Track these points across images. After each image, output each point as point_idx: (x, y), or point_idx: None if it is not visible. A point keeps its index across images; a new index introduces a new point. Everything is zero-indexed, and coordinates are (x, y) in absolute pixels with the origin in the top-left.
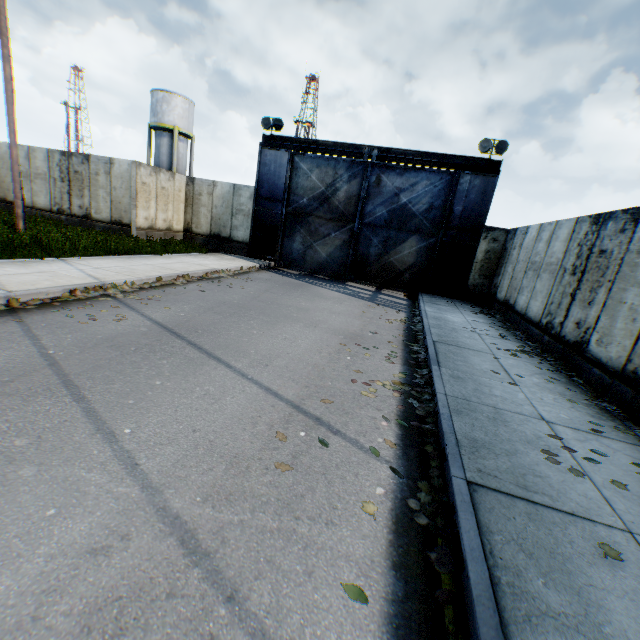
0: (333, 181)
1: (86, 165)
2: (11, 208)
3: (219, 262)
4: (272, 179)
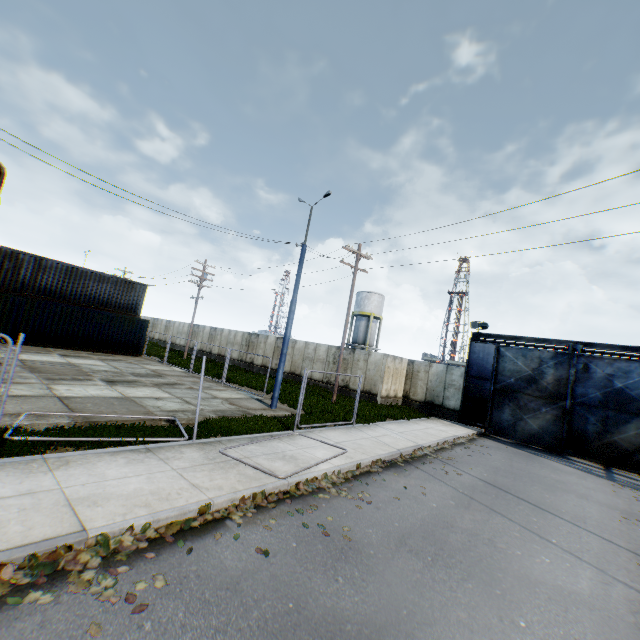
0: (538, 366)
1: (351, 355)
2: (296, 378)
3: (449, 428)
4: (480, 363)
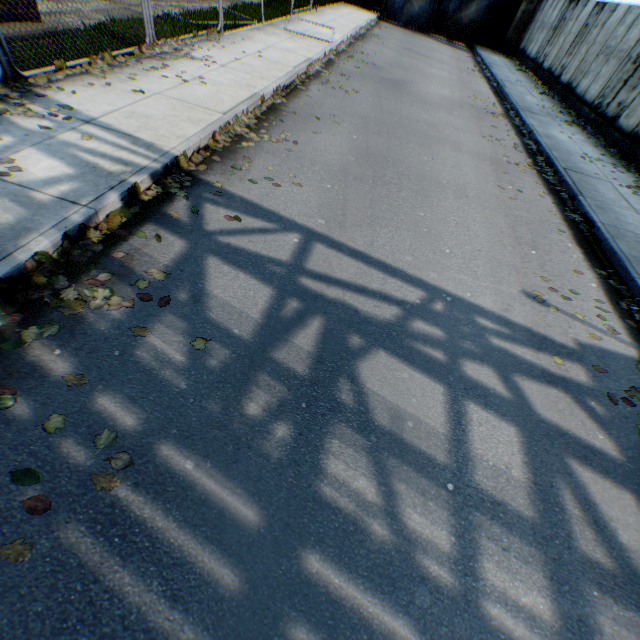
0: None
1: None
2: None
3: (361, 14)
4: None
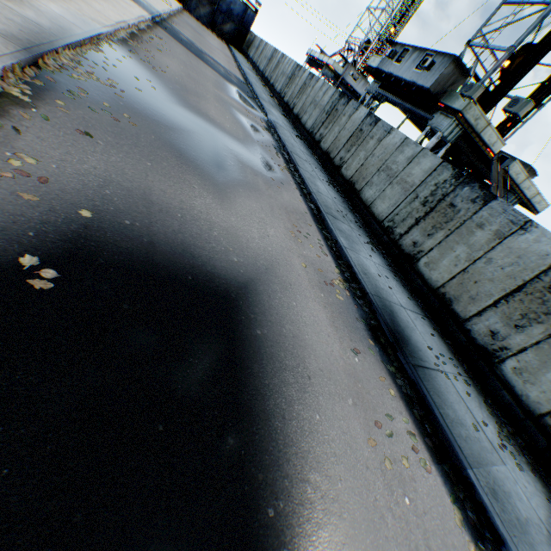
0: None
1: None
2: None
3: (175, 2)
4: None
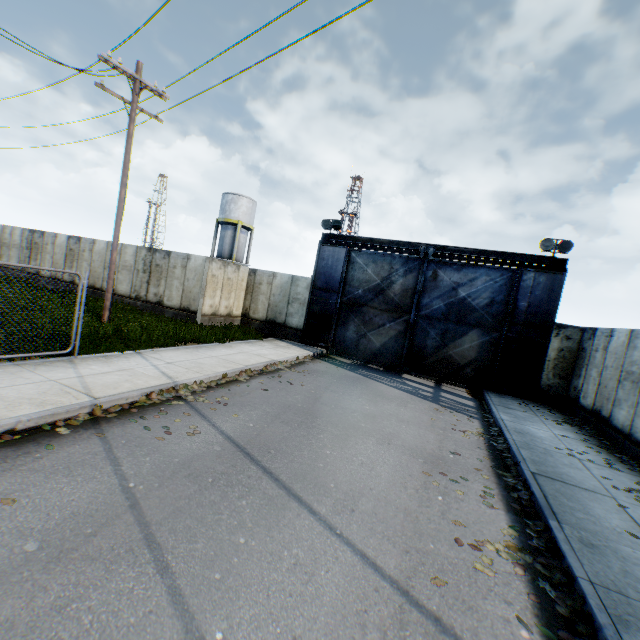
0: (389, 275)
1: (166, 259)
2: (97, 293)
3: (276, 351)
4: (329, 272)
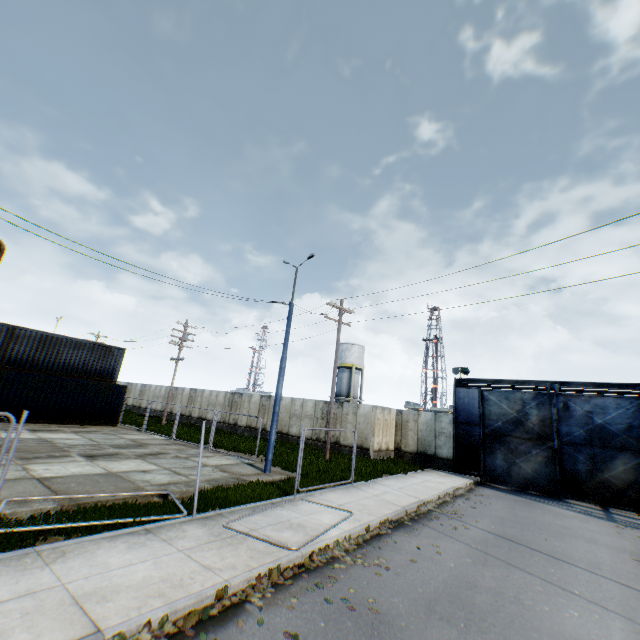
0: (522, 408)
1: (339, 409)
2: (283, 437)
3: (446, 479)
4: (467, 408)
